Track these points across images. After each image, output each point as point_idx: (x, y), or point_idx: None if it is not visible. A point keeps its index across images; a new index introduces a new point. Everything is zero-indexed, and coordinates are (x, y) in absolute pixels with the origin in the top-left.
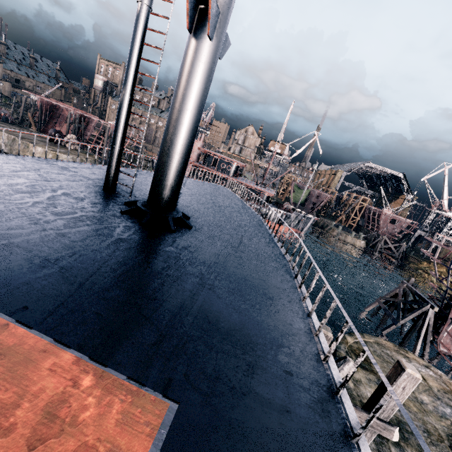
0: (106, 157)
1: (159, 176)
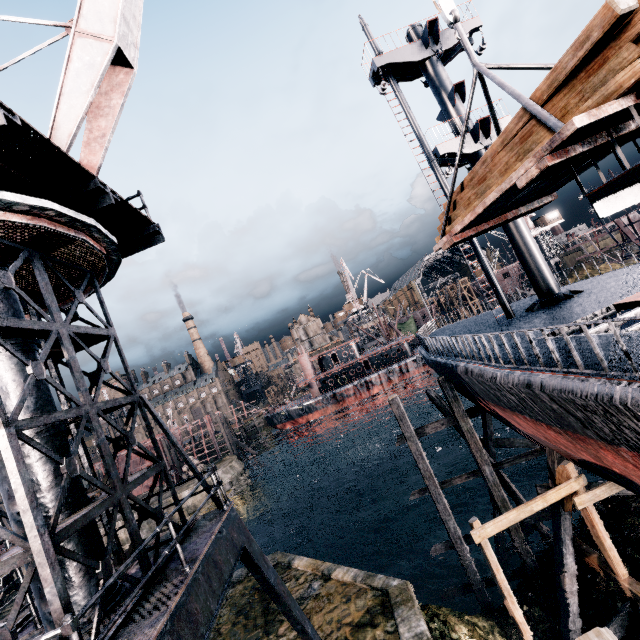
0: (234, 449)
1: (544, 274)
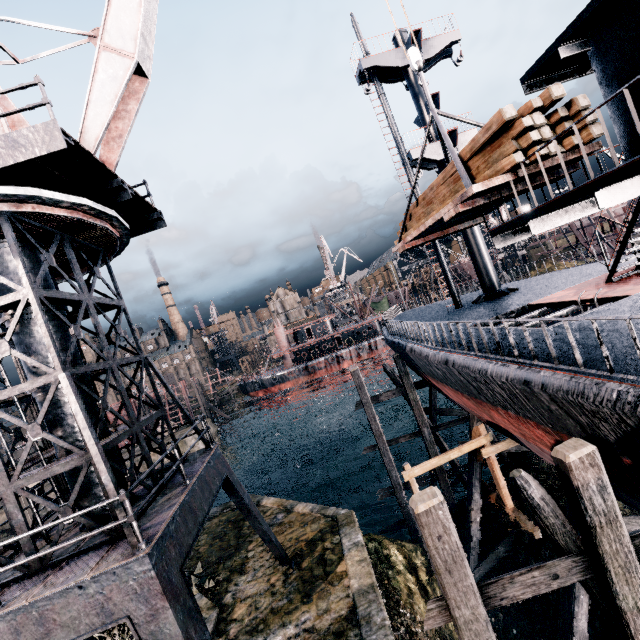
0: (208, 413)
1: (489, 272)
